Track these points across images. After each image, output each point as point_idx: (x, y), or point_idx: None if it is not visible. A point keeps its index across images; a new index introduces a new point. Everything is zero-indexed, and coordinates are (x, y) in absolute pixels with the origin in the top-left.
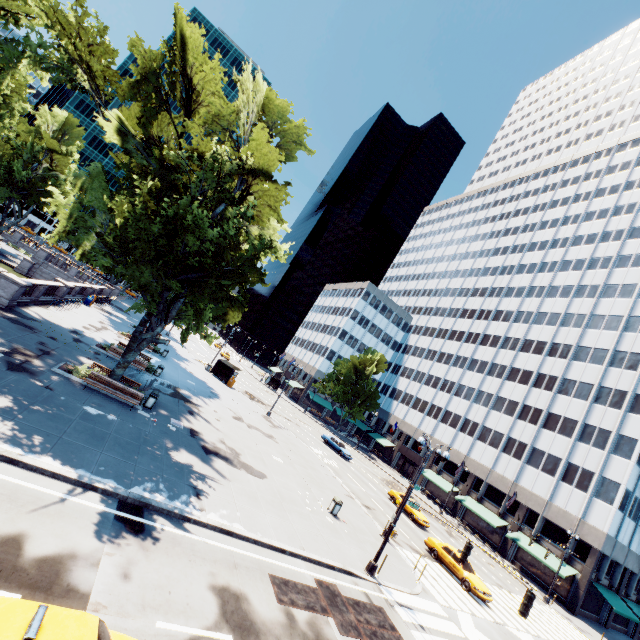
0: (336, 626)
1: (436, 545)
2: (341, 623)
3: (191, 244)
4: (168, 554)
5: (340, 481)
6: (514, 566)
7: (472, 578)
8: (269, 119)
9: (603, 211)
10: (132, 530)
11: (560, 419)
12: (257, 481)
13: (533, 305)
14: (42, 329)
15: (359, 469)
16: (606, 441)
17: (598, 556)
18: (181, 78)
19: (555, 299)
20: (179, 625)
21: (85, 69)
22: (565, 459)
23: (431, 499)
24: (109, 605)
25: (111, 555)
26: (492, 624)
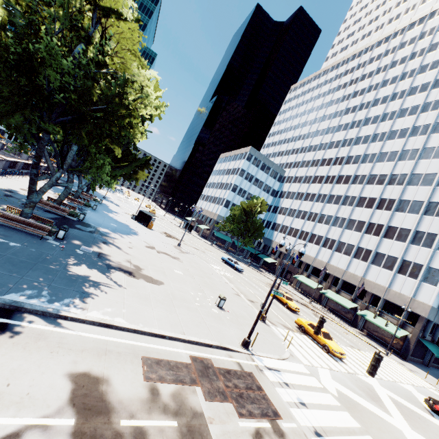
0: (202, 394)
1: (303, 323)
2: (208, 390)
3: (53, 81)
4: (25, 348)
5: (231, 285)
6: (362, 333)
7: (330, 343)
8: None
9: (435, 62)
10: None
11: (397, 230)
12: (153, 287)
13: (376, 148)
14: None
15: (249, 278)
16: (433, 241)
17: (424, 321)
18: None
19: (394, 141)
20: (4, 418)
21: None
22: (400, 258)
23: (303, 294)
24: None
25: None
26: (346, 374)
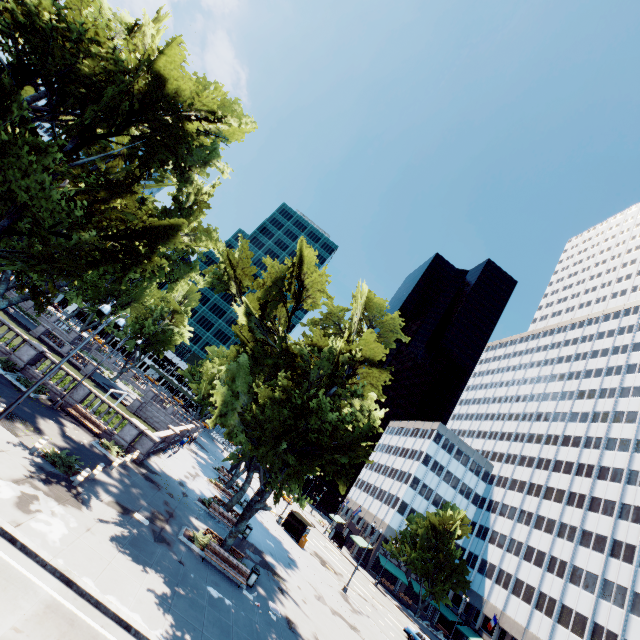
0: None
1: None
2: None
3: (311, 423)
4: None
5: None
6: None
7: None
8: (370, 313)
9: None
10: None
11: None
12: None
13: None
14: (163, 484)
15: None
16: None
17: None
18: (296, 279)
19: None
20: None
21: (236, 282)
22: None
23: None
24: None
25: None
26: None
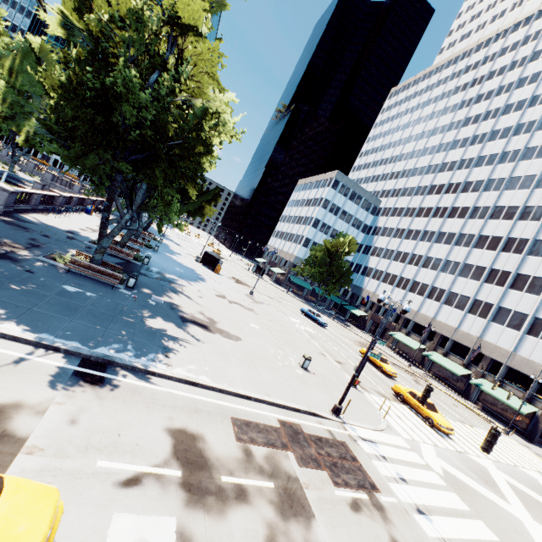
0: (295, 459)
1: (402, 391)
2: (301, 456)
3: (128, 118)
4: (125, 402)
5: (314, 343)
6: (476, 406)
7: (435, 416)
8: None
9: None
10: (90, 383)
11: (529, 279)
12: (231, 343)
13: (505, 171)
14: (37, 229)
15: (334, 334)
16: None
17: None
18: None
19: (530, 161)
20: (123, 463)
21: None
22: (532, 315)
23: (401, 356)
24: (47, 448)
25: (61, 404)
26: (453, 453)
